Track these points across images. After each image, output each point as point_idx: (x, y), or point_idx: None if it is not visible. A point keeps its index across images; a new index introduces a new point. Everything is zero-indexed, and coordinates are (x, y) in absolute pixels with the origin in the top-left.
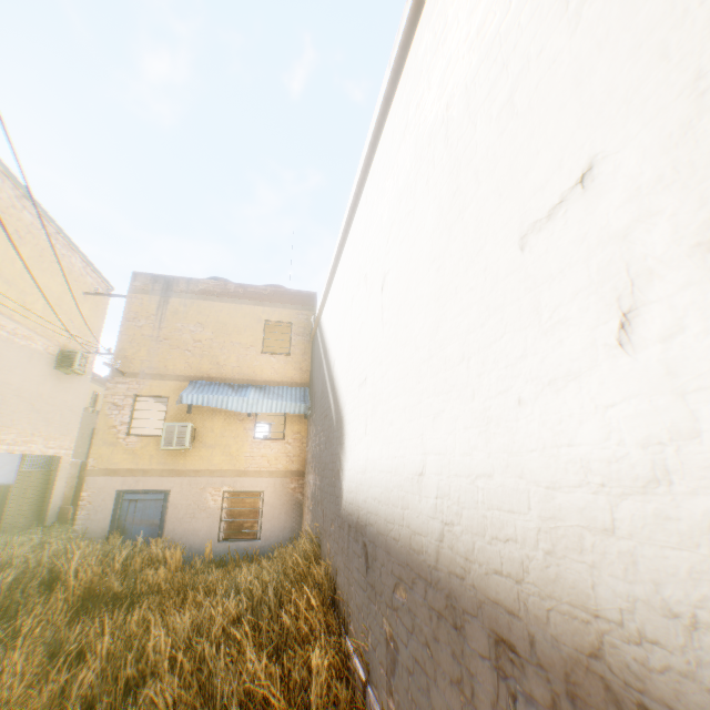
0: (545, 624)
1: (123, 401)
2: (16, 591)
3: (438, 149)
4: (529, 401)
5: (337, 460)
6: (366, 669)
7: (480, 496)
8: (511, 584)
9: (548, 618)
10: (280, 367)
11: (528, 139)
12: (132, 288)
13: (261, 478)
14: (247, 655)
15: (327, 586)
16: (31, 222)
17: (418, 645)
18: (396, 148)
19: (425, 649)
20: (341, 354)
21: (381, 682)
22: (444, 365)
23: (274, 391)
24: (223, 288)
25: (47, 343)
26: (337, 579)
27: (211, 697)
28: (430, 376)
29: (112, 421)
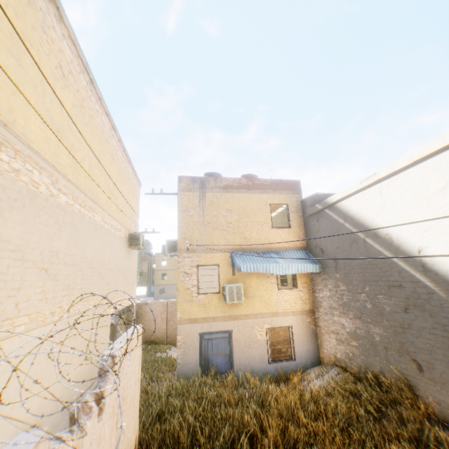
0: None
1: (190, 270)
2: None
3: None
4: None
5: None
6: None
7: None
8: None
9: None
10: (285, 237)
11: None
12: (180, 188)
13: (287, 317)
14: None
15: None
16: (115, 146)
17: None
18: None
19: None
20: None
21: None
22: None
23: (287, 254)
24: (238, 183)
25: (124, 231)
26: None
27: None
28: None
29: (186, 284)
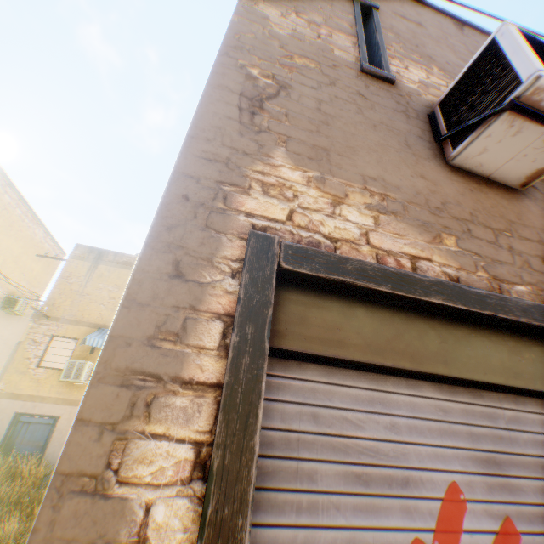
0: None
1: (42, 338)
2: None
3: None
4: None
5: None
6: None
7: None
8: None
9: None
10: None
11: None
12: (73, 255)
13: None
14: None
15: None
16: (9, 202)
17: None
18: None
19: None
20: None
21: None
22: None
23: None
24: None
25: None
26: None
27: None
28: None
29: (29, 353)
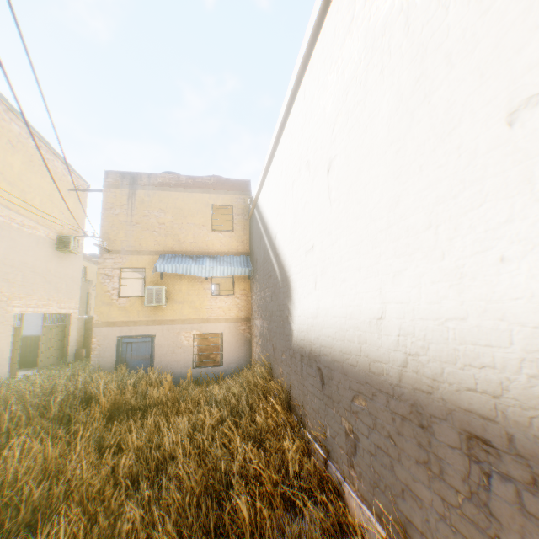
0: (525, 427)
1: (112, 272)
2: (65, 408)
3: (396, 38)
4: (514, 258)
5: (285, 309)
6: (327, 451)
7: (450, 334)
8: (487, 398)
9: (530, 423)
10: (226, 241)
11: (523, 14)
12: (106, 184)
13: (219, 324)
14: (238, 444)
15: (284, 396)
16: (19, 132)
17: (380, 437)
18: (340, 43)
19: (388, 440)
20: (283, 228)
21: (341, 460)
22: (406, 232)
23: (224, 259)
24: (177, 181)
25: (47, 231)
26: (292, 392)
27: (215, 470)
28: (389, 242)
29: (106, 287)
